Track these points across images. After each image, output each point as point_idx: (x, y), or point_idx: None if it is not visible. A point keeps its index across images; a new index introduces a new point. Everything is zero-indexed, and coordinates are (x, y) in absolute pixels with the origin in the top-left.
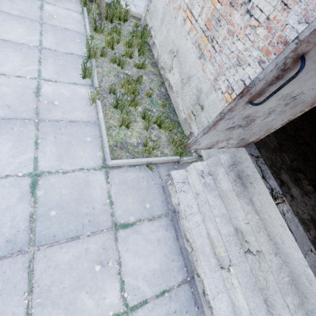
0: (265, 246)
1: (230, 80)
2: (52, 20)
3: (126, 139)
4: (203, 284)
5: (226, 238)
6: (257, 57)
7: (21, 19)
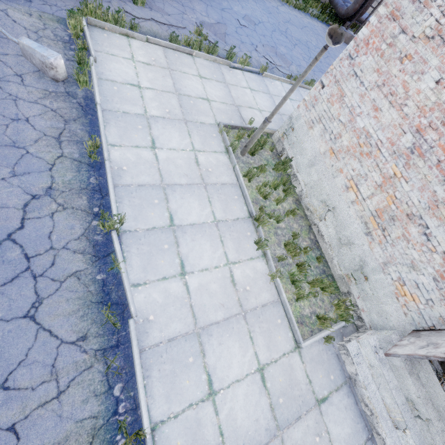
0: (432, 414)
1: (402, 274)
2: (210, 177)
3: (302, 312)
4: (384, 441)
5: (401, 407)
6: (432, 274)
7: (191, 187)
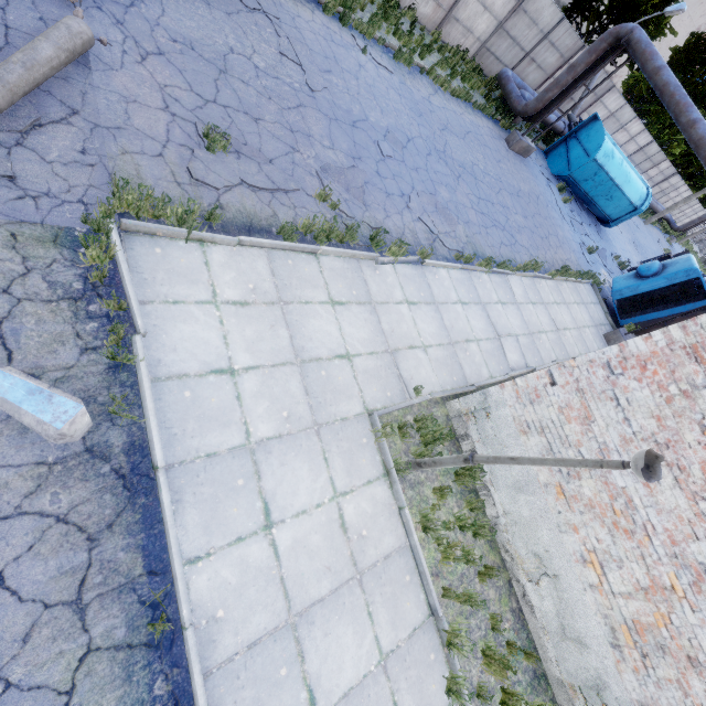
0: None
1: None
2: (366, 552)
3: None
4: None
5: None
6: None
7: (338, 596)
